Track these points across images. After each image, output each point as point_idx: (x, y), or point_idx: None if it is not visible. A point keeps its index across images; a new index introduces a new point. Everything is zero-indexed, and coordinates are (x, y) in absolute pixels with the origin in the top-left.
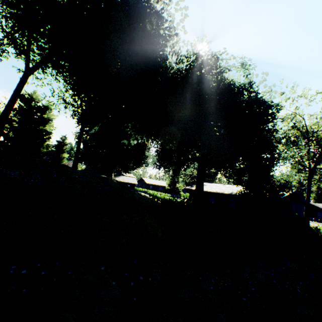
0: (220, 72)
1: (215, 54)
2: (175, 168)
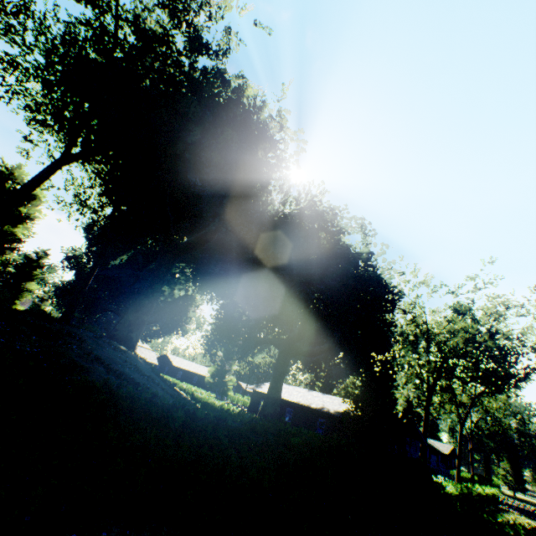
0: (337, 232)
1: (333, 208)
2: (242, 352)
